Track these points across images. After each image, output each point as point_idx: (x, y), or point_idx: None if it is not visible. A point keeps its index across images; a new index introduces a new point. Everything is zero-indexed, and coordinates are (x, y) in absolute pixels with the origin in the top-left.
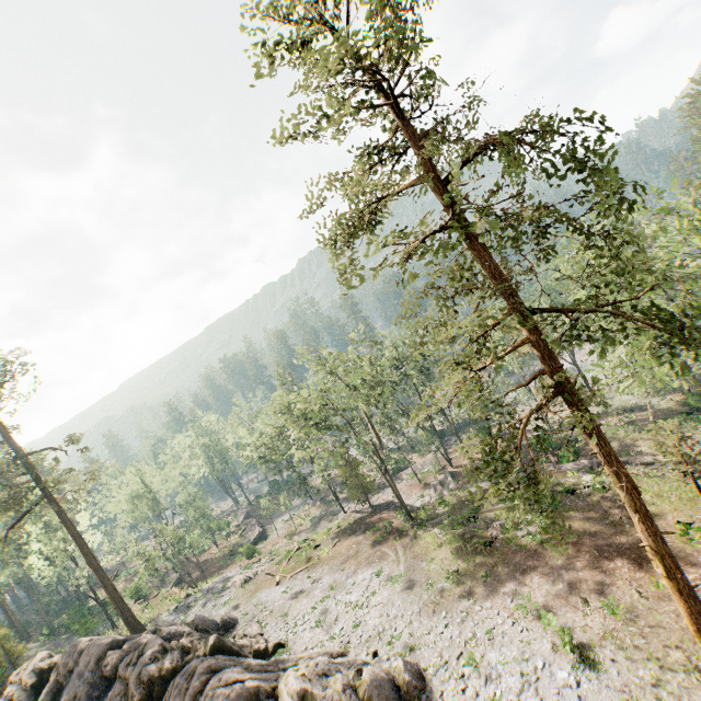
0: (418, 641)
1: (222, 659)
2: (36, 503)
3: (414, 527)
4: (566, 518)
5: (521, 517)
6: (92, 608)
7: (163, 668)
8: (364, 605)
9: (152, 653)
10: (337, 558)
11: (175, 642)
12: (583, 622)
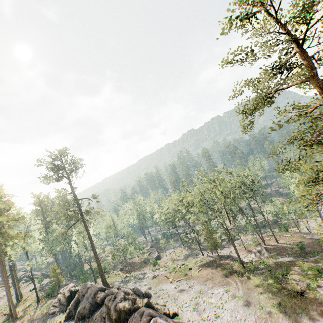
0: None
1: (154, 311)
2: (78, 219)
3: (246, 272)
4: None
5: (321, 283)
6: (86, 271)
7: (125, 307)
8: (219, 306)
9: (120, 298)
10: (201, 277)
11: (127, 296)
12: None
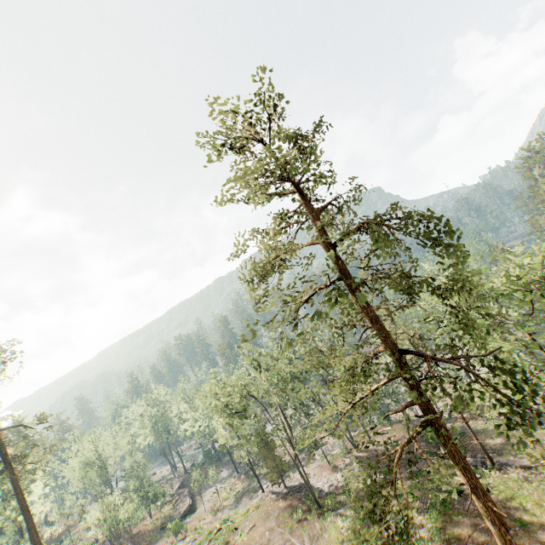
0: None
1: None
2: None
3: (321, 516)
4: (455, 522)
5: (415, 516)
6: None
7: None
8: None
9: None
10: (251, 544)
11: None
12: None
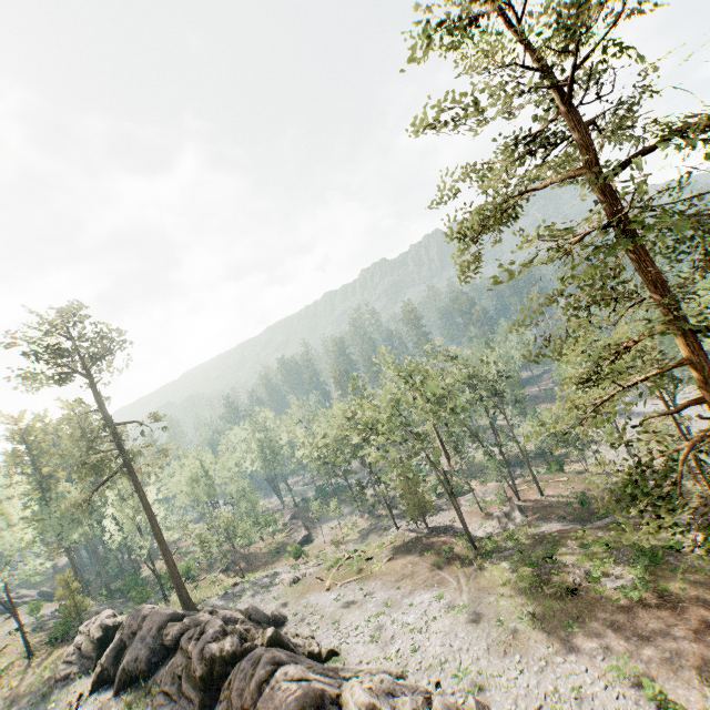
0: (488, 681)
1: (285, 654)
2: (118, 470)
3: (478, 557)
4: (670, 578)
5: (611, 567)
6: (145, 579)
7: (224, 650)
8: (422, 629)
9: (214, 632)
10: (391, 574)
11: (232, 627)
12: (699, 703)
